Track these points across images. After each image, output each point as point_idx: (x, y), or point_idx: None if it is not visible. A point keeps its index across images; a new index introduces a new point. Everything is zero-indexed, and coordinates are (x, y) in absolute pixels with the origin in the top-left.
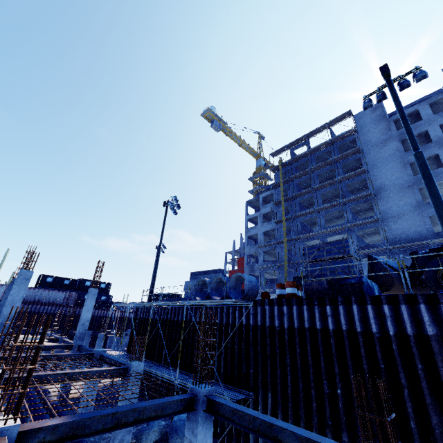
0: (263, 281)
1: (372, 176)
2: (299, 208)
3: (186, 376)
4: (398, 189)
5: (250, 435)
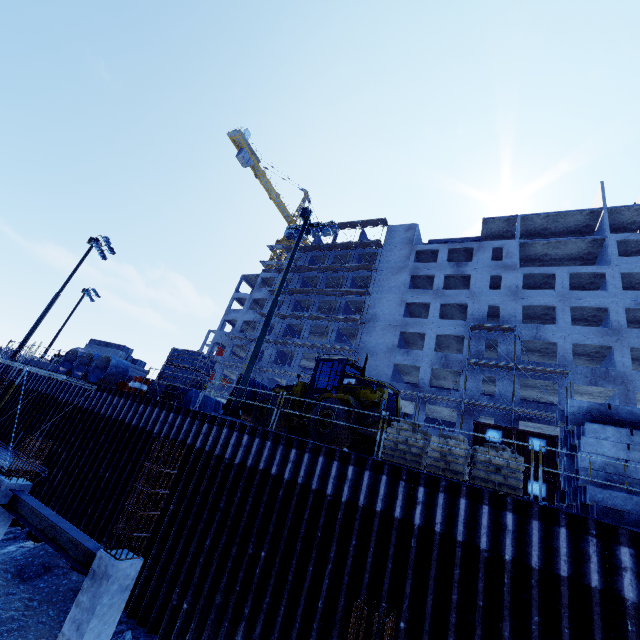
0: (218, 380)
1: (371, 302)
2: (293, 308)
3: None
4: (385, 325)
5: None
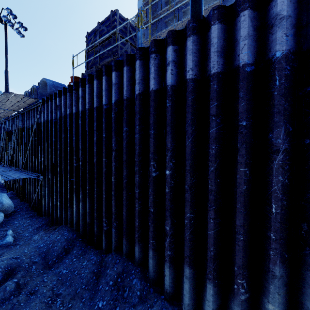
0: None
1: None
2: None
3: (9, 170)
4: None
5: (43, 202)
